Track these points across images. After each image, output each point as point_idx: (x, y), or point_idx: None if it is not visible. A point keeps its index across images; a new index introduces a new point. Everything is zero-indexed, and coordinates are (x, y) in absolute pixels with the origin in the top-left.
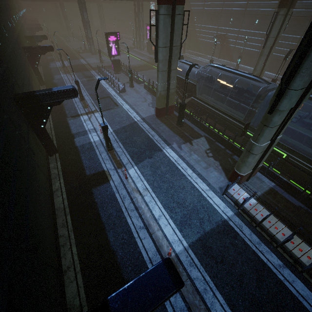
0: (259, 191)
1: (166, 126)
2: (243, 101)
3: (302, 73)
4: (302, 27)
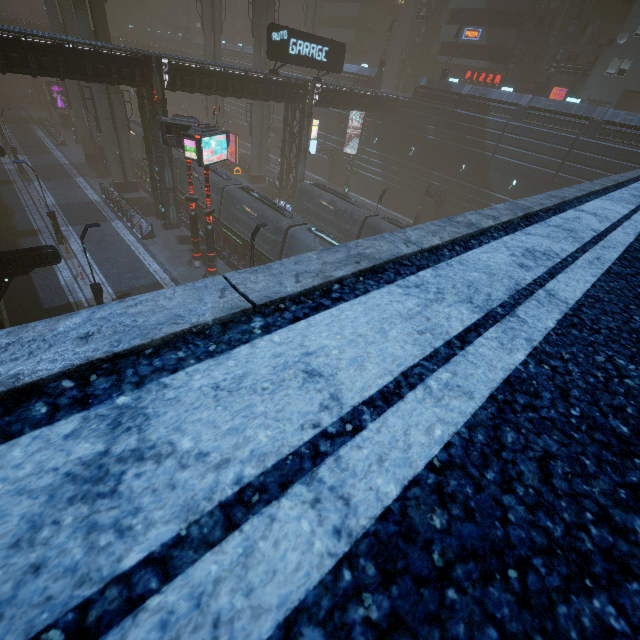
0: (133, 197)
1: (92, 169)
2: None
3: (99, 110)
4: (276, 108)
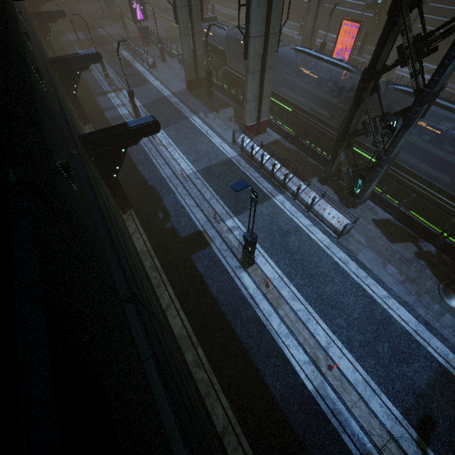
0: (265, 142)
1: (197, 99)
2: None
3: (252, 23)
4: None
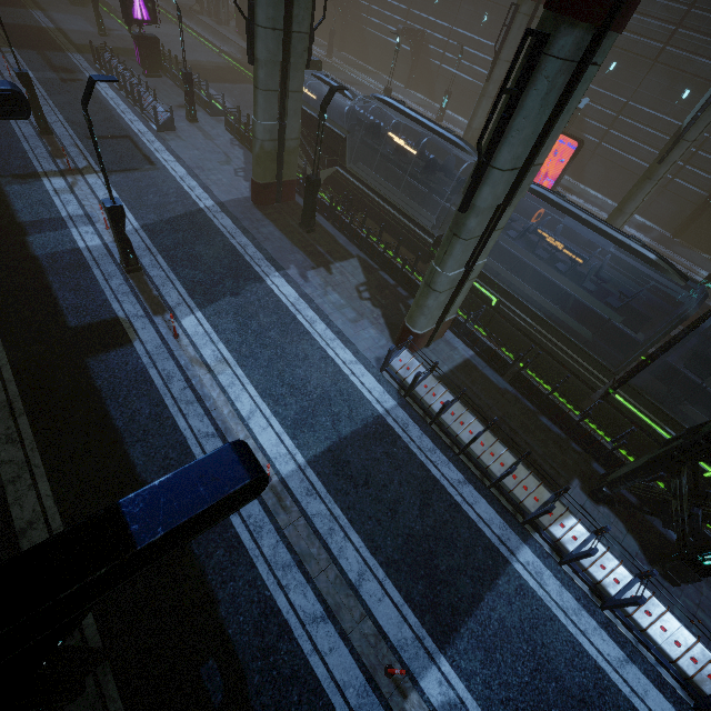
0: (446, 365)
1: (277, 228)
2: (437, 188)
3: (512, 138)
4: None
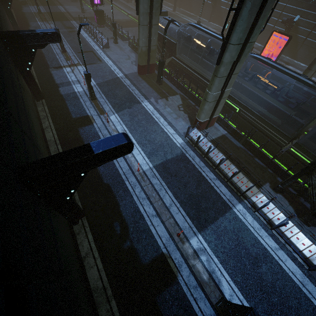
0: (214, 136)
1: (147, 83)
2: (215, 62)
3: (237, 30)
4: None
